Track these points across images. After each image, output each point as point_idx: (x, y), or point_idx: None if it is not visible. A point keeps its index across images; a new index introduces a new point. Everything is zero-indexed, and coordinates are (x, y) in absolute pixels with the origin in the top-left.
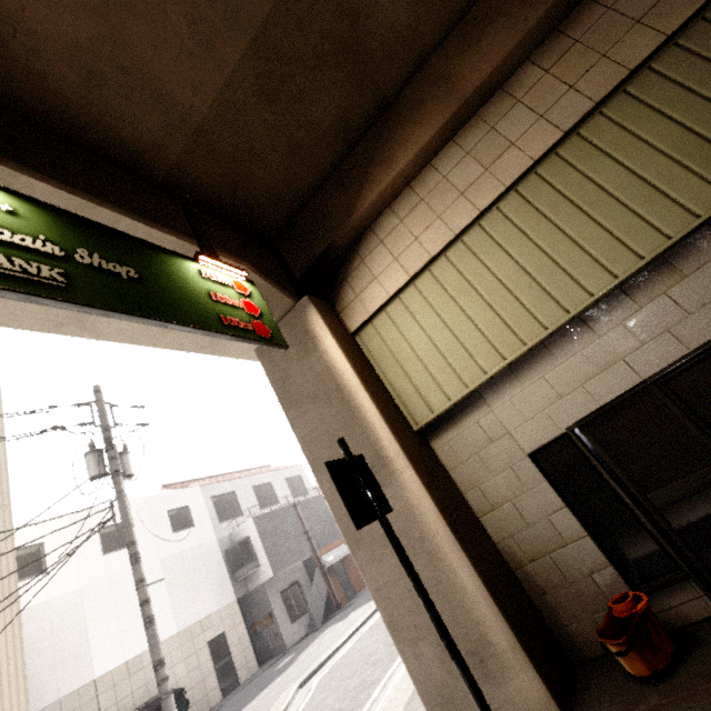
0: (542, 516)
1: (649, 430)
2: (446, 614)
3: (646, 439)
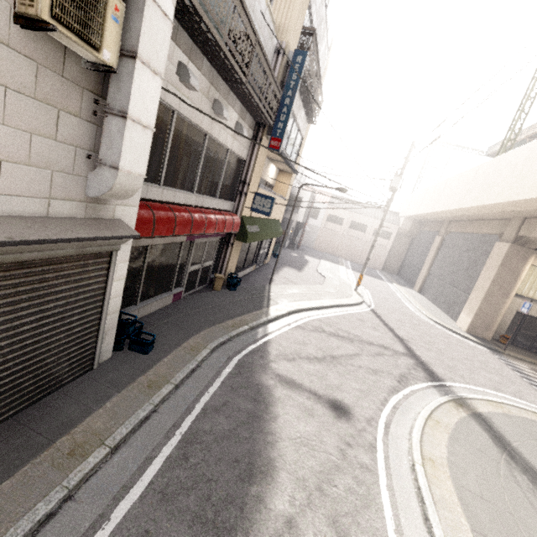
0: (505, 319)
1: (534, 325)
2: (489, 320)
3: (532, 325)
